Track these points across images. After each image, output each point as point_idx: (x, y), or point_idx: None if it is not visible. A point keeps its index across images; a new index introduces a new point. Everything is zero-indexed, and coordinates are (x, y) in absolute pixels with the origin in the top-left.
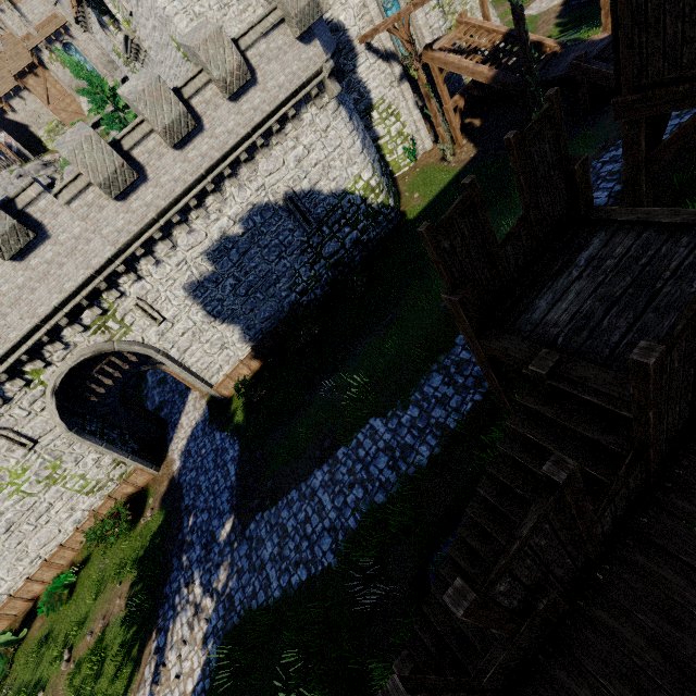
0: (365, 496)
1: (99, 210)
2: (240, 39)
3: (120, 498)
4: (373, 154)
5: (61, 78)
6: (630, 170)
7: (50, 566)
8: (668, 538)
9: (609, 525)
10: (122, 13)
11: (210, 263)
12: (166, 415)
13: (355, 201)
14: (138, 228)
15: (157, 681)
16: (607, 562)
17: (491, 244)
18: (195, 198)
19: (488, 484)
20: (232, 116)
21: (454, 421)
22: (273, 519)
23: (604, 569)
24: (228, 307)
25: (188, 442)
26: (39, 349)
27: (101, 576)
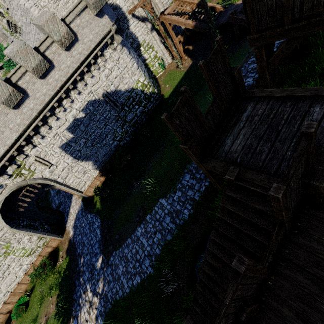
0: (162, 237)
1: (5, 115)
2: (66, 18)
3: (45, 255)
4: (144, 69)
5: None
6: (260, 69)
7: (14, 294)
8: (299, 259)
9: (271, 258)
10: (3, 8)
11: (70, 133)
12: (63, 209)
13: (138, 93)
14: (29, 122)
15: None
16: (272, 275)
17: (200, 117)
18: (56, 102)
19: (215, 233)
20: (68, 58)
21: (197, 196)
22: (121, 254)
23: (271, 279)
24: (84, 153)
25: (75, 221)
26: None
27: (41, 295)
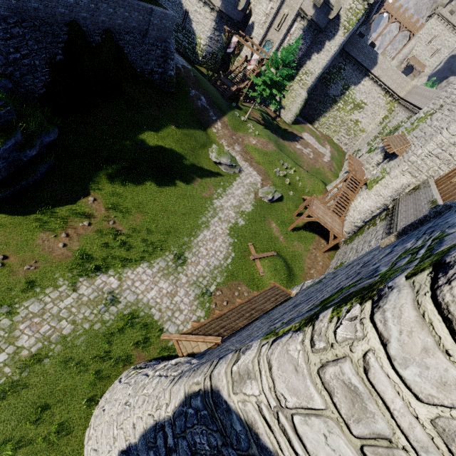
0: None
1: None
2: None
3: None
4: (213, 47)
5: None
6: None
7: None
8: None
9: None
10: None
11: None
12: None
13: (195, 40)
14: None
15: None
16: None
17: None
18: None
19: None
20: None
21: None
22: None
23: None
24: None
25: None
26: None
27: None
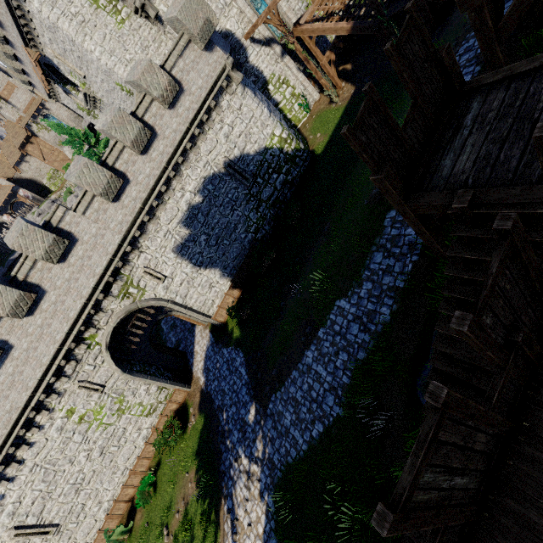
0: (350, 357)
1: (104, 212)
2: (165, 64)
3: (169, 414)
4: (278, 115)
5: (48, 140)
6: (485, 46)
7: (135, 473)
8: None
9: None
10: (78, 79)
11: (186, 228)
12: (184, 349)
13: (275, 153)
14: (132, 217)
15: (235, 532)
16: None
17: (395, 130)
18: (164, 185)
19: (446, 304)
20: (173, 120)
21: (401, 281)
22: (284, 396)
23: None
24: (207, 256)
25: (205, 362)
26: (90, 320)
27: (173, 472)
